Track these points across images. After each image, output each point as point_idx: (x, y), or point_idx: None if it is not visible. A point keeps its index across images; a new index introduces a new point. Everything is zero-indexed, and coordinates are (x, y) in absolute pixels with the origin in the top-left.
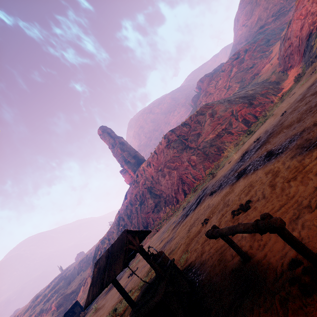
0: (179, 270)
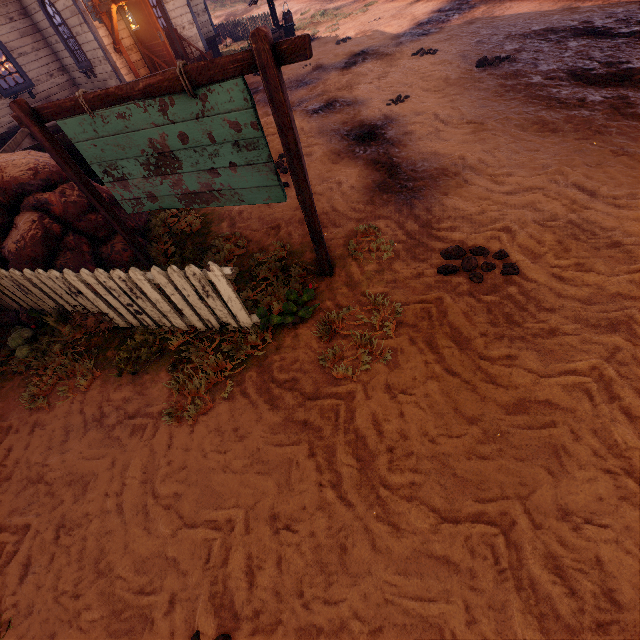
0: (294, 34)
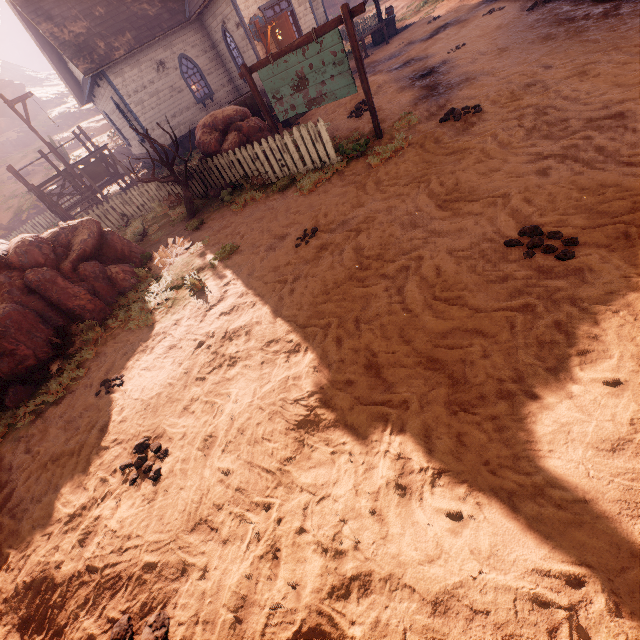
0: (394, 24)
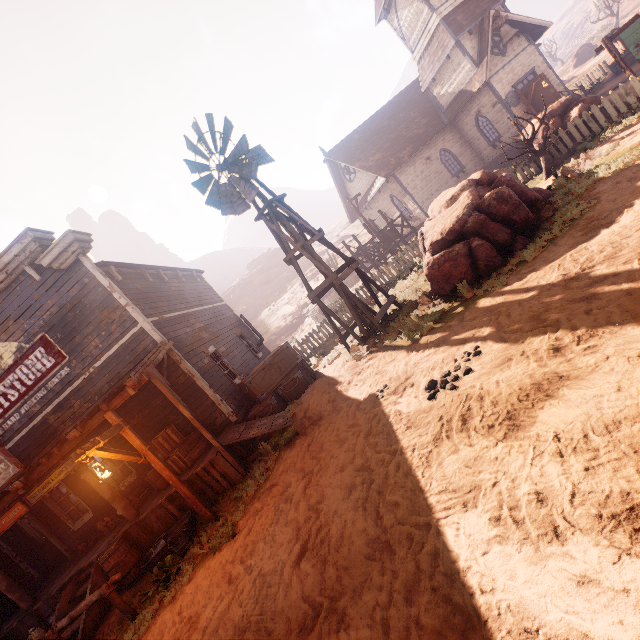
0: None
